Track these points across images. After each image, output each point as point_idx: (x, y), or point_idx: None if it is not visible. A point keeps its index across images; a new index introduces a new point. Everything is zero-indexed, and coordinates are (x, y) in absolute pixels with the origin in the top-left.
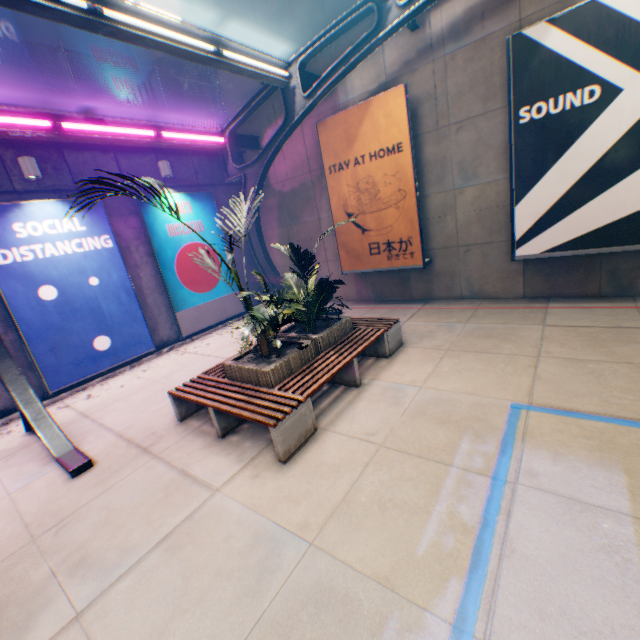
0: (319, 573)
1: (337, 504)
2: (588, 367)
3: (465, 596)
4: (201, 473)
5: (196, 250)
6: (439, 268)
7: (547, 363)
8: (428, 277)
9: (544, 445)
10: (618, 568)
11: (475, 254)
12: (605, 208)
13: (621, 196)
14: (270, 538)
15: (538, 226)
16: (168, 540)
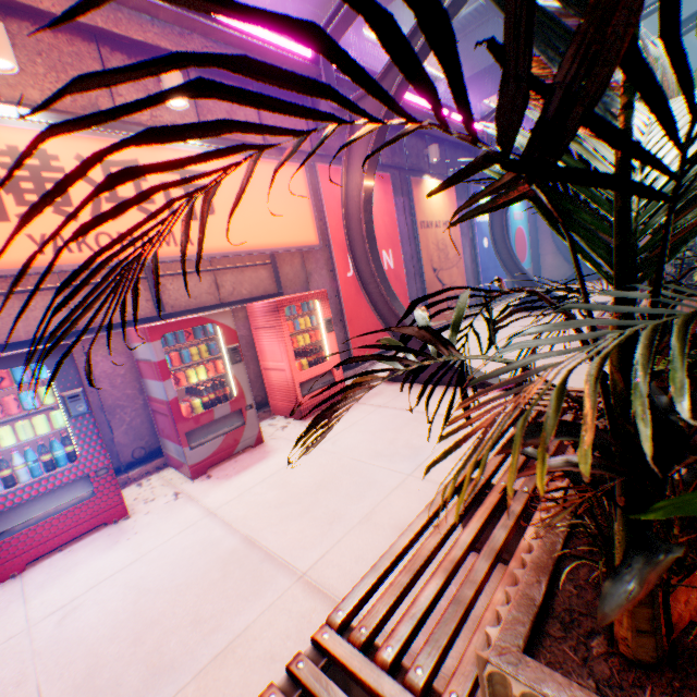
0: None
1: None
2: None
3: None
4: None
5: (519, 232)
6: None
7: None
8: None
9: None
10: None
11: None
12: None
13: None
14: None
15: None
16: None
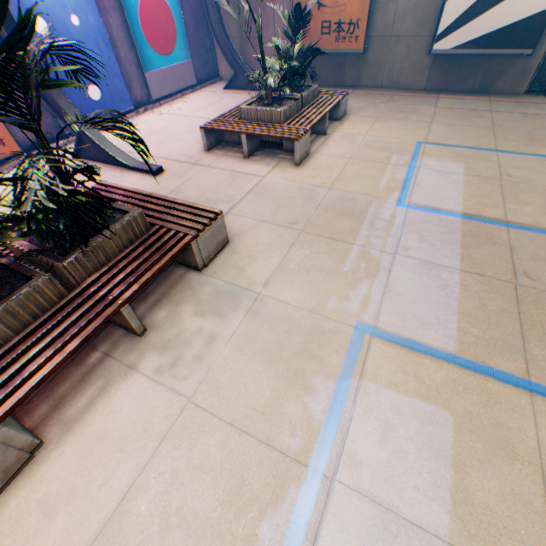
0: (338, 195)
1: (336, 178)
2: (456, 128)
3: (400, 195)
4: (248, 172)
5: (154, 2)
6: (371, 58)
7: (436, 126)
8: (361, 66)
9: (432, 157)
10: (455, 186)
11: (402, 47)
12: (503, 15)
13: (516, 5)
14: (308, 189)
15: (456, 24)
16: (252, 193)
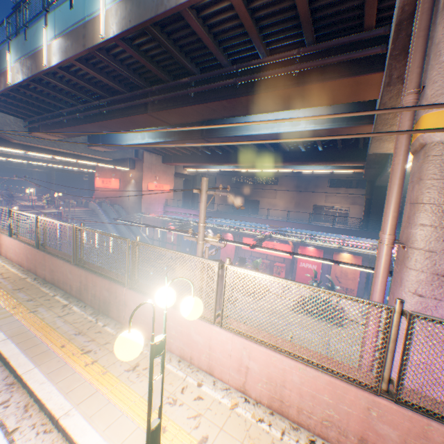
0: None
1: None
2: None
3: None
4: None
5: None
6: None
7: None
8: None
9: None
10: None
11: None
12: None
13: None
14: None
15: None
16: None
